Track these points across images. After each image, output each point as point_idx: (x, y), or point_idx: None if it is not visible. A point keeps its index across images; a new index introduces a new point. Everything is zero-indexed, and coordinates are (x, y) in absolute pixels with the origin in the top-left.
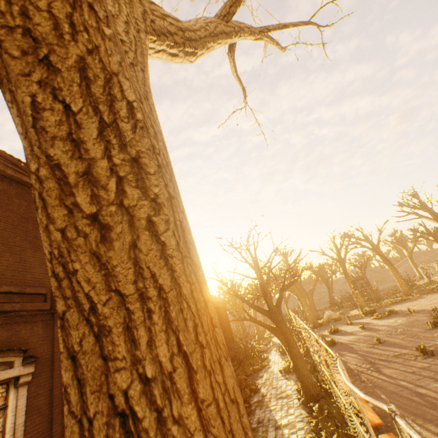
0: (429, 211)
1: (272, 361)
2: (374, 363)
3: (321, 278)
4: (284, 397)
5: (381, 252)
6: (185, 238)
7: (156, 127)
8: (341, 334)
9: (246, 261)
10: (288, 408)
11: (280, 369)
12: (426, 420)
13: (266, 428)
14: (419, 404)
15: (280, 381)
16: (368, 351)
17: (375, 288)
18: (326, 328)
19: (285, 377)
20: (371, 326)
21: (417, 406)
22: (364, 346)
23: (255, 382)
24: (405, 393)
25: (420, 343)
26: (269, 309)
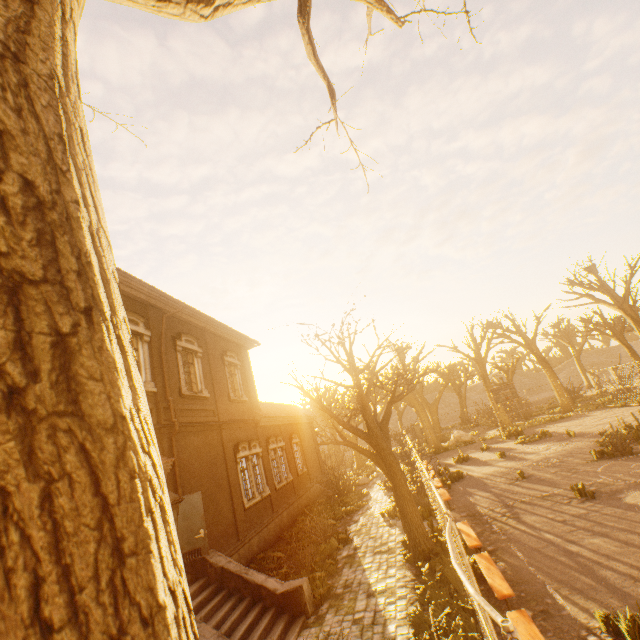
0: (610, 294)
1: (373, 500)
2: (512, 506)
3: (452, 384)
4: (384, 552)
5: (537, 350)
6: (74, 369)
7: (23, 122)
8: (471, 463)
9: (338, 361)
10: (388, 567)
11: (382, 511)
12: (574, 590)
13: (355, 595)
14: (567, 566)
15: (382, 529)
16: (506, 489)
17: (525, 400)
18: (452, 454)
19: (389, 523)
20: (514, 453)
21: (564, 570)
22: (501, 482)
23: (346, 530)
24: (550, 551)
25: (578, 481)
26: (370, 431)
